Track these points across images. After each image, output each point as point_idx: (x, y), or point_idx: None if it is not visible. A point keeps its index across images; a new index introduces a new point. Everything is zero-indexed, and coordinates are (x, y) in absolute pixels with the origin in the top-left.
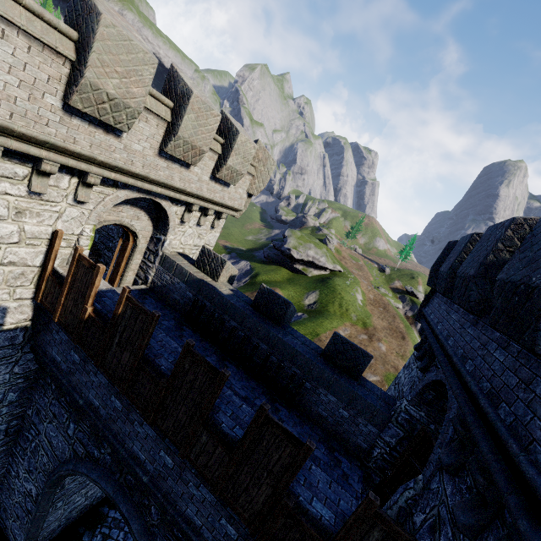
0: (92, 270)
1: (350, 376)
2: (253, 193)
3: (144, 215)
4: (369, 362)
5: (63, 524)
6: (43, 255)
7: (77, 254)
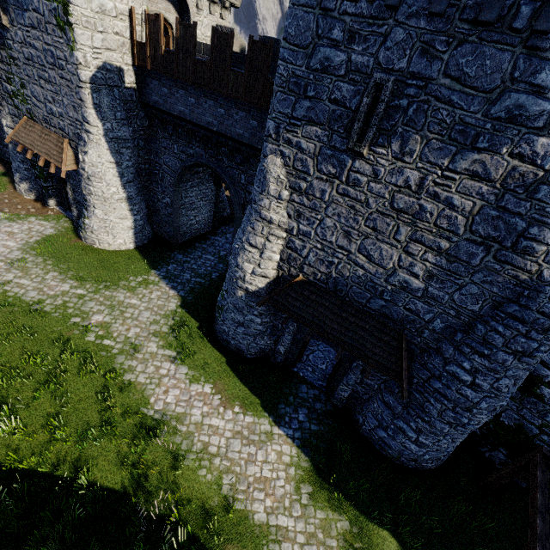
0: (157, 19)
1: None
2: None
3: (172, 9)
4: None
5: (189, 234)
6: (129, 30)
7: (146, 14)
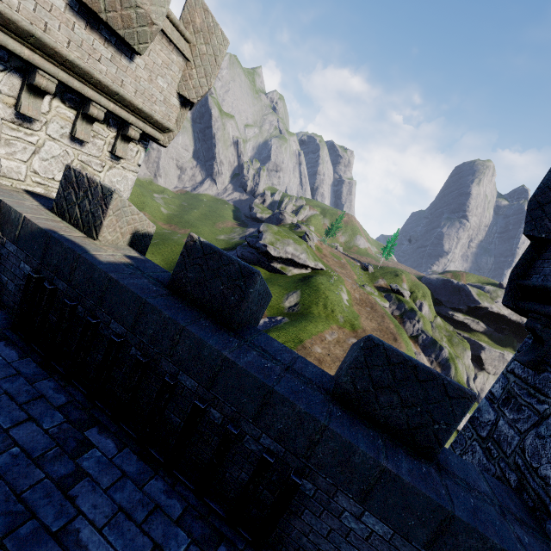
0: None
1: (413, 449)
2: (189, 96)
3: None
4: (467, 411)
5: None
6: None
7: None
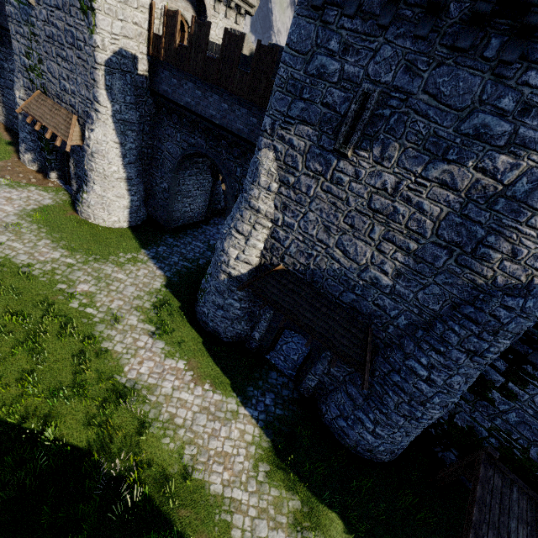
0: (175, 15)
1: None
2: None
3: (190, 8)
4: None
5: (182, 220)
6: (148, 22)
7: (165, 9)
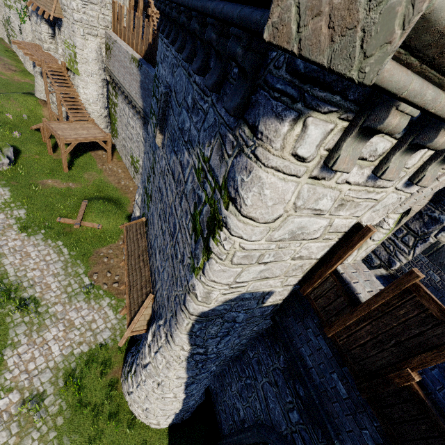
0: None
1: None
2: None
3: None
4: None
5: None
6: (328, 248)
7: (410, 282)
